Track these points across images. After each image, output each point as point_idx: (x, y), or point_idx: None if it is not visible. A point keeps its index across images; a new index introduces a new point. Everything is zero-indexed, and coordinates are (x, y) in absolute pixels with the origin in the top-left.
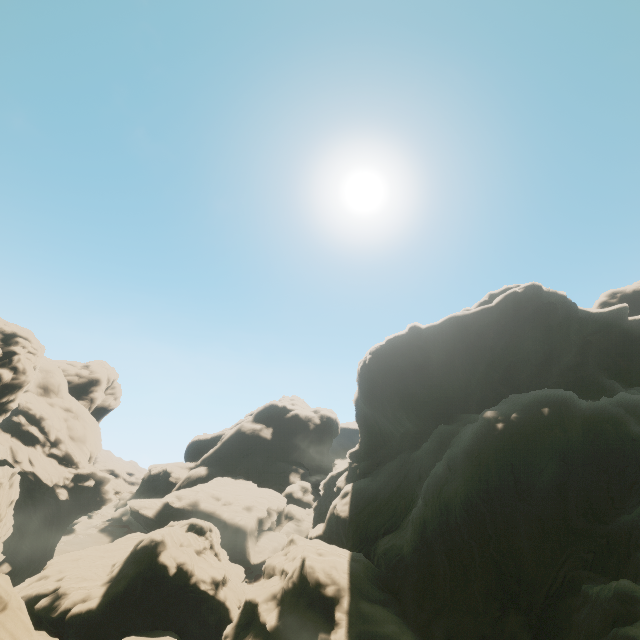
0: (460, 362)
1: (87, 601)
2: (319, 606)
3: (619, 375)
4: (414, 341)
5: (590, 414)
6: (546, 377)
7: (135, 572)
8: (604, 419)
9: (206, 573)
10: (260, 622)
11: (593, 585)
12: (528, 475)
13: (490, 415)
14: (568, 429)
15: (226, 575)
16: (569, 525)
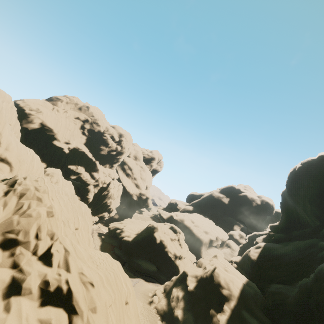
0: None
1: (129, 237)
2: (216, 295)
3: None
4: None
5: None
6: None
7: (145, 235)
8: None
9: (172, 249)
10: (186, 284)
11: None
12: None
13: None
14: None
15: (182, 255)
16: None
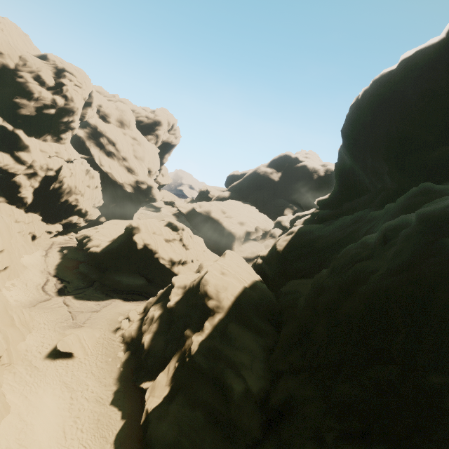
0: None
1: (98, 247)
2: (200, 310)
3: None
4: None
5: None
6: None
7: (121, 240)
8: None
9: (166, 254)
10: (169, 298)
11: None
12: None
13: None
14: None
15: (186, 259)
16: None
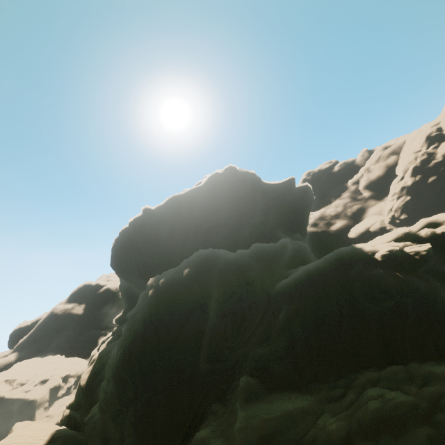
0: (178, 233)
1: None
2: None
3: (290, 226)
4: (148, 221)
5: (220, 268)
6: (237, 236)
7: None
8: (233, 269)
9: None
10: None
11: (208, 423)
12: (168, 334)
13: (150, 282)
14: (205, 284)
15: None
16: (199, 370)
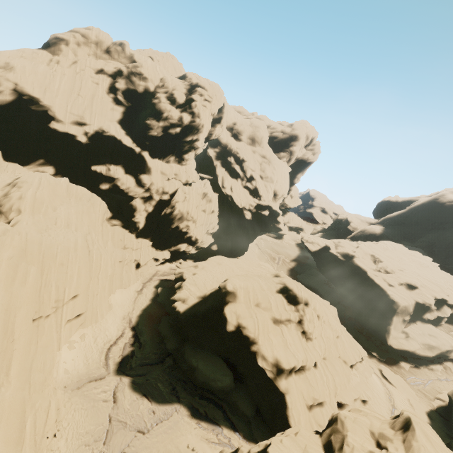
0: None
1: (183, 303)
2: None
3: None
4: None
5: None
6: None
7: (210, 305)
8: None
9: (271, 350)
10: None
11: None
12: None
13: None
14: None
15: (303, 363)
16: None
